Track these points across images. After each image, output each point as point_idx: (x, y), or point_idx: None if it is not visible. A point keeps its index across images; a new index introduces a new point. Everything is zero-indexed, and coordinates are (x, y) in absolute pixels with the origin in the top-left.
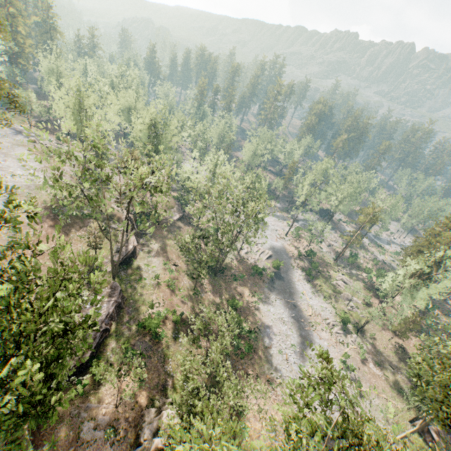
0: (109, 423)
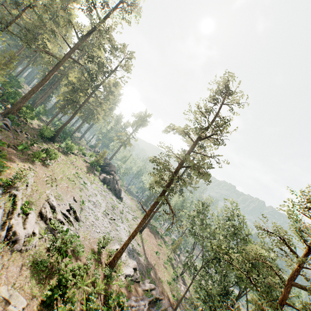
0: None
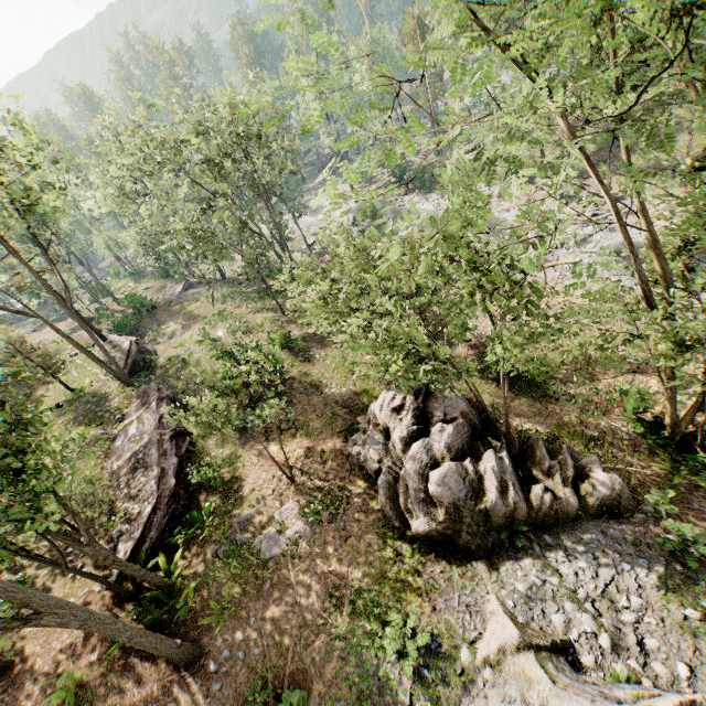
0: (301, 506)
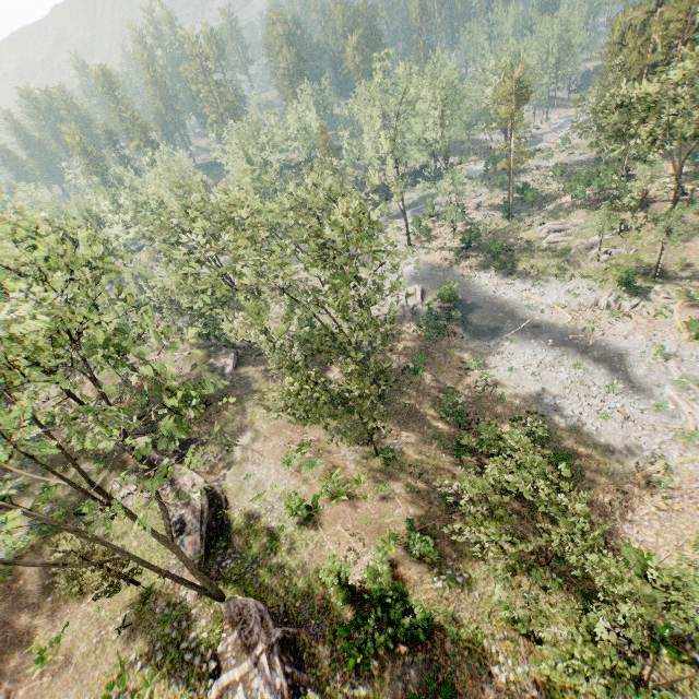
0: None
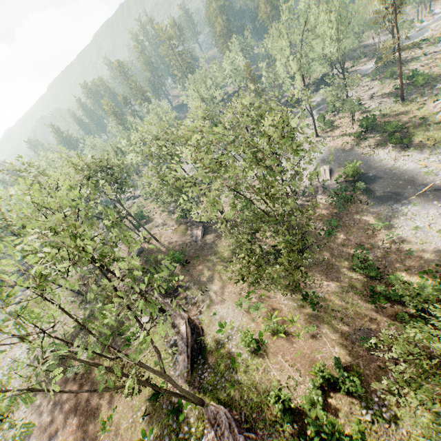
0: None
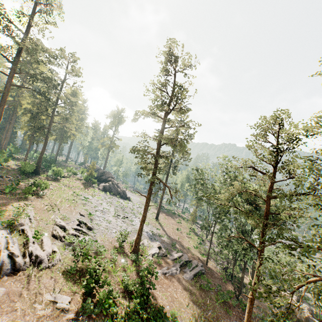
0: None
